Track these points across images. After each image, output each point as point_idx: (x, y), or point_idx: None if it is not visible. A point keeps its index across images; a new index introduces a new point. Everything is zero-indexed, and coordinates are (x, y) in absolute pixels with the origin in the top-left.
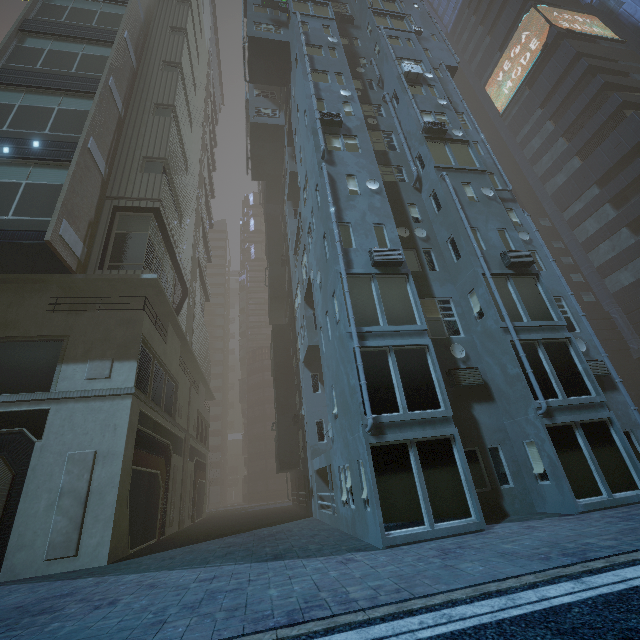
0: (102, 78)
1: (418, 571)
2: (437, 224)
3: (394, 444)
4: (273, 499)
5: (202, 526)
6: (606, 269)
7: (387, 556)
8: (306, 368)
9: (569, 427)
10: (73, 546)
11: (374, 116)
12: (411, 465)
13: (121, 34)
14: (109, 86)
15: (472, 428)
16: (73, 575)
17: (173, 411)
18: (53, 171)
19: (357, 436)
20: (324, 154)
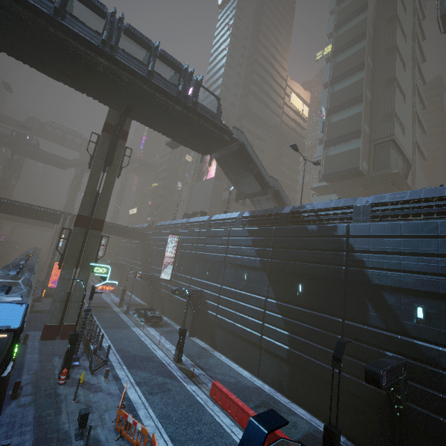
0: (363, 93)
1: None
2: None
3: None
4: None
5: None
6: None
7: None
8: None
9: None
10: None
11: None
12: None
13: (366, 62)
14: (366, 94)
15: None
16: None
17: None
18: (355, 143)
19: None
20: None
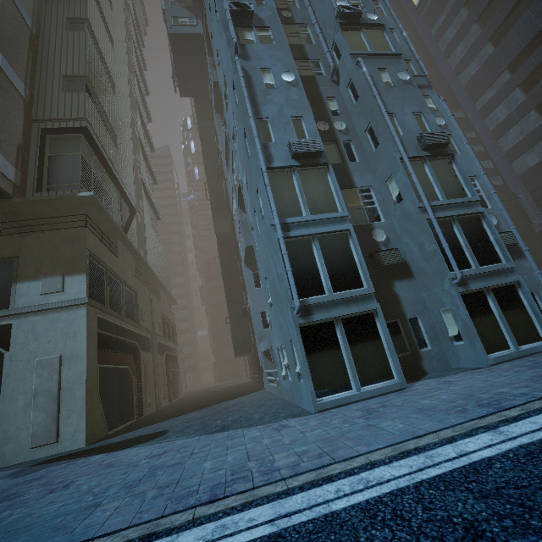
0: None
1: (342, 433)
2: (355, 115)
3: (321, 323)
4: (238, 377)
5: (176, 405)
6: (514, 153)
7: (317, 420)
8: (247, 268)
9: (481, 293)
10: (53, 435)
11: (288, 8)
12: (338, 340)
13: None
14: None
15: (393, 303)
16: (53, 458)
17: (136, 316)
18: None
19: (287, 319)
20: (236, 48)
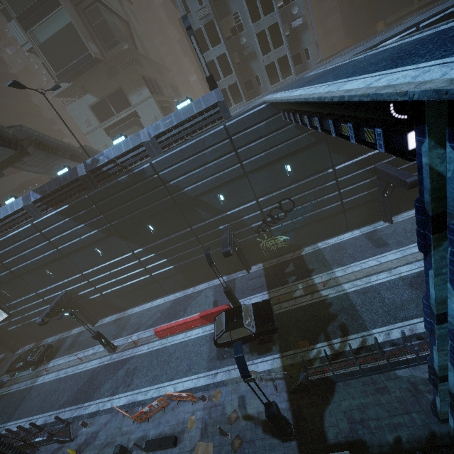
0: None
1: None
2: None
3: (222, 89)
4: None
5: None
6: None
7: None
8: None
9: (273, 62)
10: None
11: None
12: (227, 93)
13: None
14: None
15: (249, 72)
16: None
17: (162, 92)
18: (61, 16)
19: None
20: None
